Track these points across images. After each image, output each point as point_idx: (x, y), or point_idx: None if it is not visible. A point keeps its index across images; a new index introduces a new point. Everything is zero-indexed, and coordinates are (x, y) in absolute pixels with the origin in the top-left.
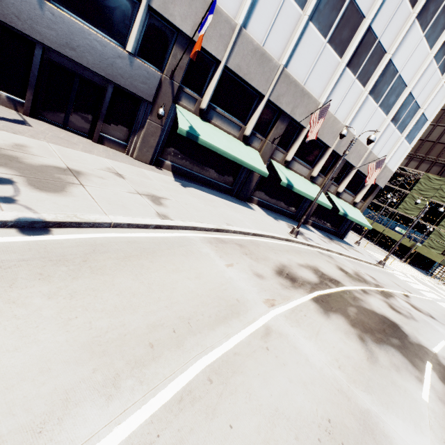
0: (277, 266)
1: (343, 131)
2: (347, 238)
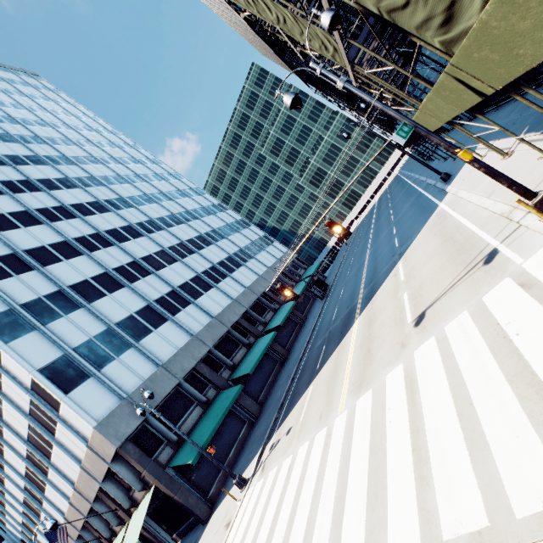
0: None
1: None
2: (246, 469)
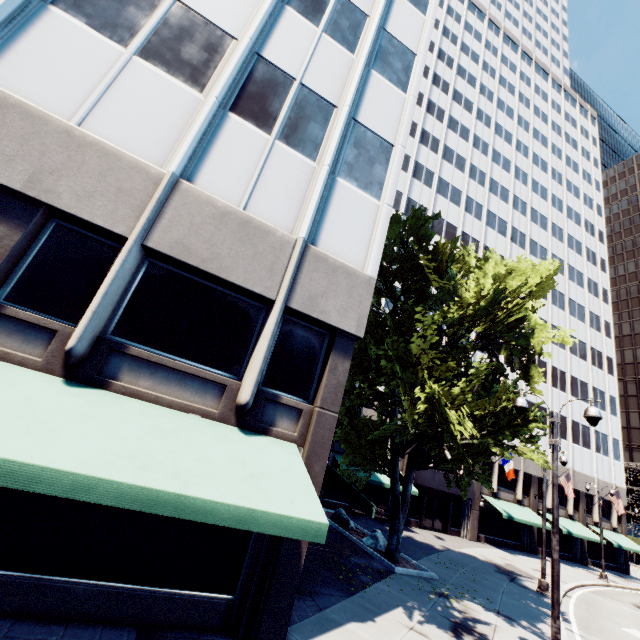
0: (632, 604)
1: (586, 486)
2: (630, 572)
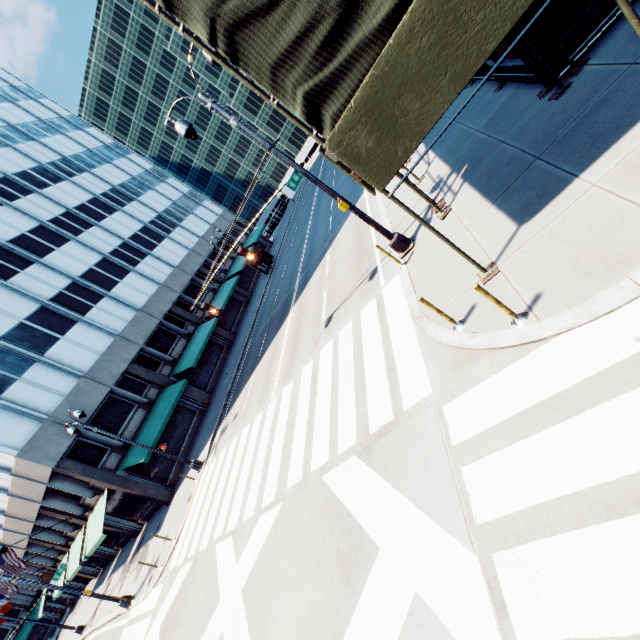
0: None
1: None
2: (201, 453)
